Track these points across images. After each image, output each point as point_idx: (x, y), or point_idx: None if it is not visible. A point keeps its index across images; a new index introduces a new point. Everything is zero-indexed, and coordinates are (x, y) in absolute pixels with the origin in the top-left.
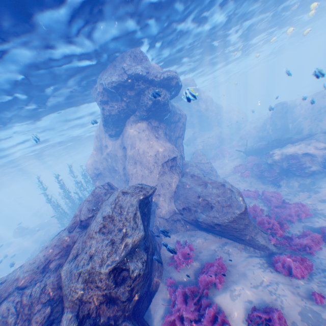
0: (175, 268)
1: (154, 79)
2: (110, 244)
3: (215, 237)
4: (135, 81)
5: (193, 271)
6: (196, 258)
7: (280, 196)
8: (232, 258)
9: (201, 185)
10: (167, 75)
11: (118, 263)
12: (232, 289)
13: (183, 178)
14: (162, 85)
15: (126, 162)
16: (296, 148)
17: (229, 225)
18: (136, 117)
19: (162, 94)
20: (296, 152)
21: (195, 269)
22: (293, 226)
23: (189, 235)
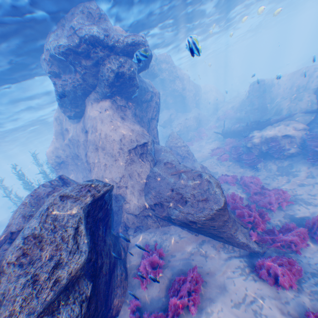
0: (141, 283)
1: (114, 44)
2: (30, 284)
3: (191, 234)
4: (90, 46)
5: (163, 286)
6: (168, 266)
7: (259, 181)
8: (209, 263)
9: (175, 175)
10: (132, 39)
11: (41, 312)
12: (209, 312)
13: (155, 167)
14: (126, 53)
15: (88, 150)
16: (275, 129)
17: (207, 223)
18: (97, 95)
19: (127, 65)
20: (275, 134)
21: (165, 282)
22: (274, 217)
23: (162, 233)
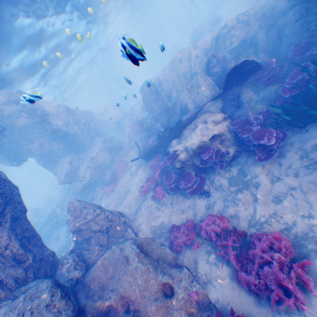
0: None
1: None
2: None
3: None
4: None
5: None
6: None
7: (224, 218)
8: None
9: None
10: None
11: None
12: None
13: None
14: None
15: None
16: (196, 133)
17: None
18: None
19: None
20: (200, 139)
21: None
22: None
23: None
